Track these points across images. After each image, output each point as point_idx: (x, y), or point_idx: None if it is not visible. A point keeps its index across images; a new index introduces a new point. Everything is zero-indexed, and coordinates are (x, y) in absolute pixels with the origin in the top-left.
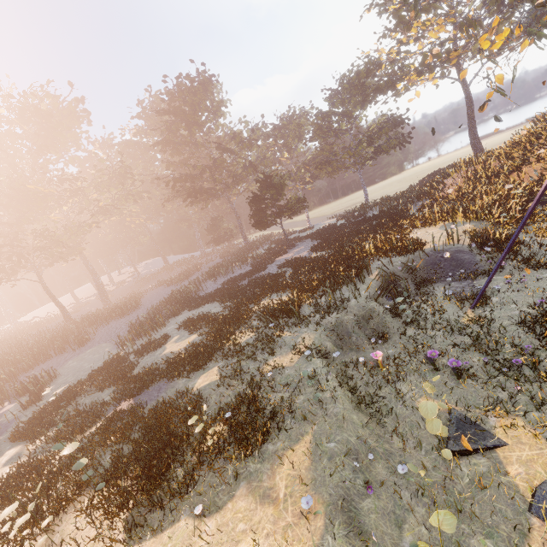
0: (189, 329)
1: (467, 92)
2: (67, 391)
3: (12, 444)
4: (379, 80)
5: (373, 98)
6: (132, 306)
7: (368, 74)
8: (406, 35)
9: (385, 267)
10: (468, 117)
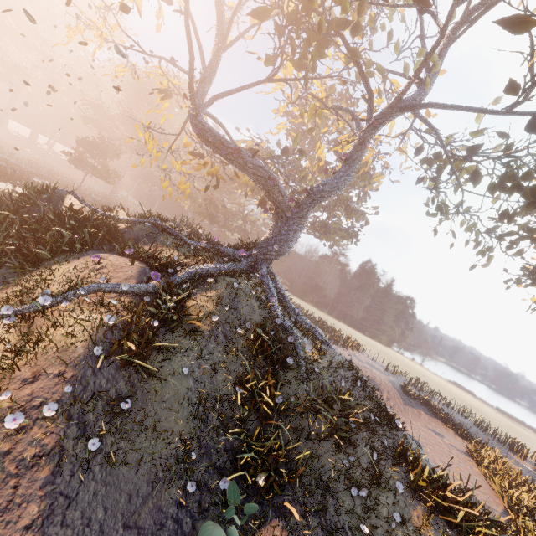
0: None
1: None
2: None
3: None
4: None
5: (230, 183)
6: None
7: None
8: None
9: None
10: None
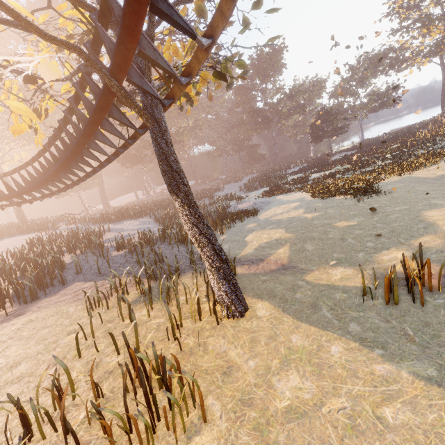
0: (321, 171)
1: (444, 73)
2: (269, 190)
3: (272, 197)
4: (391, 60)
5: (386, 71)
6: (222, 186)
7: (386, 56)
8: (419, 33)
9: (444, 136)
10: (443, 89)
